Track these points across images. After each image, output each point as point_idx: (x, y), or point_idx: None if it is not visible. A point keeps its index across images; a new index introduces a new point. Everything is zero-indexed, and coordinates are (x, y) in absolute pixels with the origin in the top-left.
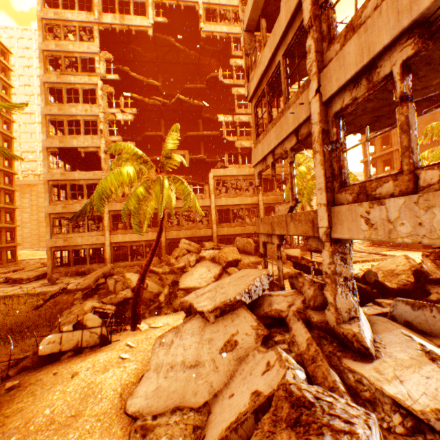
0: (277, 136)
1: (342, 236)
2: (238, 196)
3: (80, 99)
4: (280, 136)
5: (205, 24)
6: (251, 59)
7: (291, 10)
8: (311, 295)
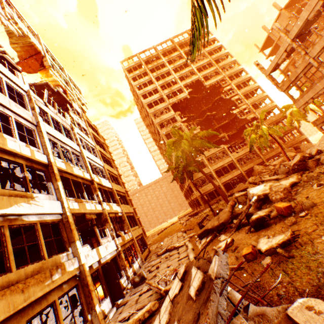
0: (313, 93)
1: None
2: None
3: None
4: (315, 92)
5: (206, 82)
6: (276, 81)
7: (304, 66)
8: None
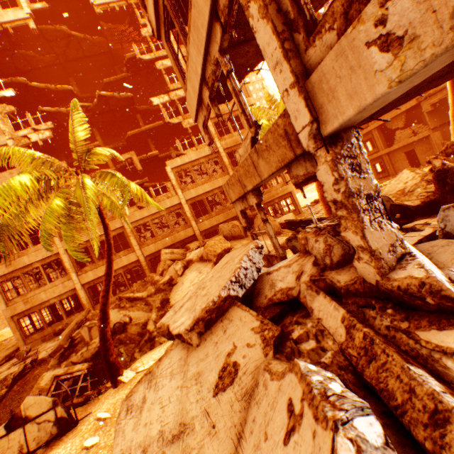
0: (198, 48)
1: (341, 120)
2: (208, 182)
3: None
4: (201, 42)
5: None
6: None
7: None
8: (323, 250)
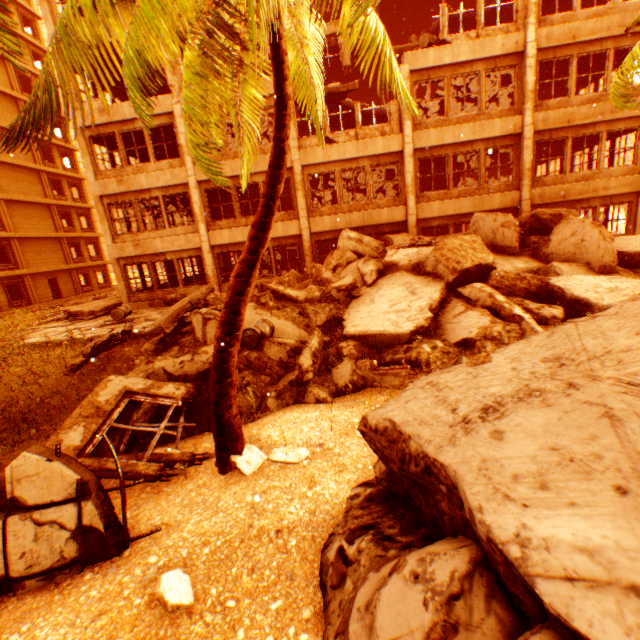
0: None
1: None
2: (470, 121)
3: None
4: None
5: None
6: None
7: None
8: None
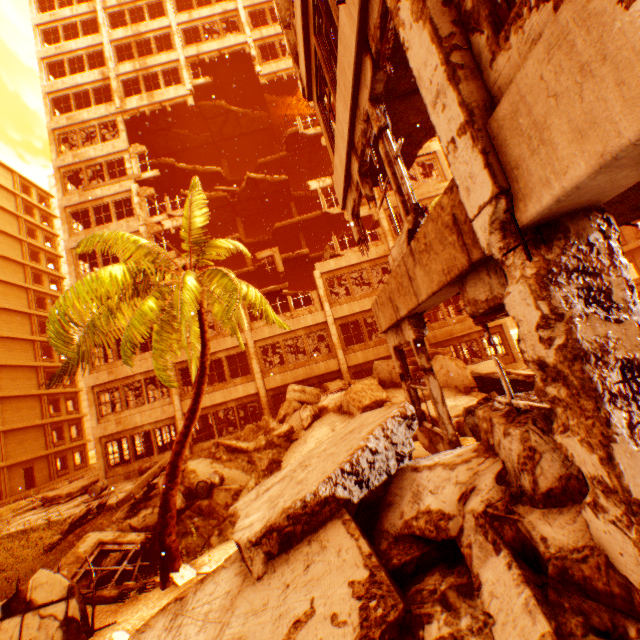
0: (344, 100)
1: (558, 189)
2: (369, 296)
3: (112, 216)
4: (347, 91)
5: (263, 66)
6: (294, 28)
7: None
8: (517, 457)
